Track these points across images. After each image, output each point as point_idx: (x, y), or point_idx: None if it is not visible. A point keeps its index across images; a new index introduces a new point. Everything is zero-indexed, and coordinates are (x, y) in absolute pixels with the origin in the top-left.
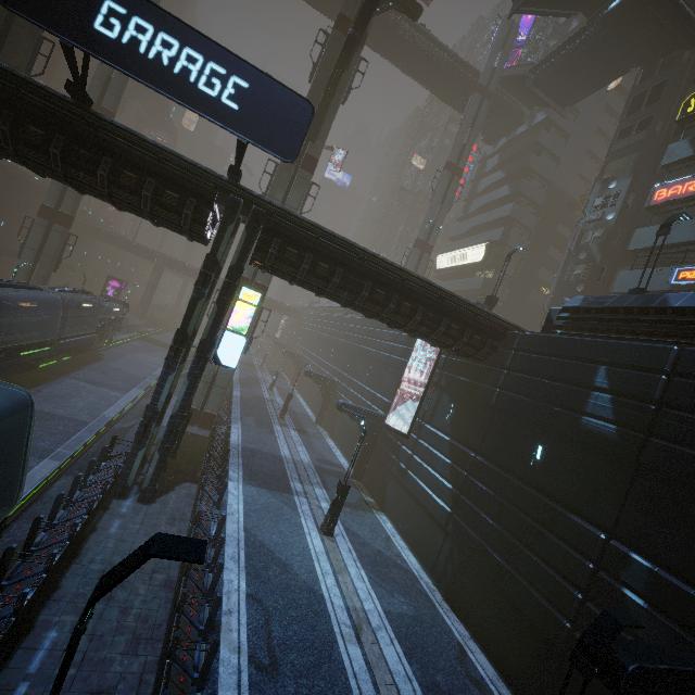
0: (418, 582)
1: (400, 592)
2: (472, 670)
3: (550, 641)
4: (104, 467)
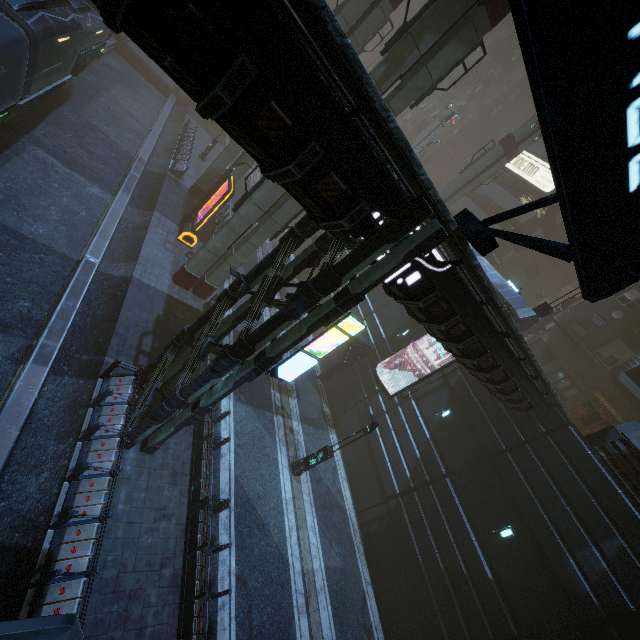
0: (348, 524)
1: (336, 540)
2: (367, 619)
3: (429, 638)
4: (105, 402)
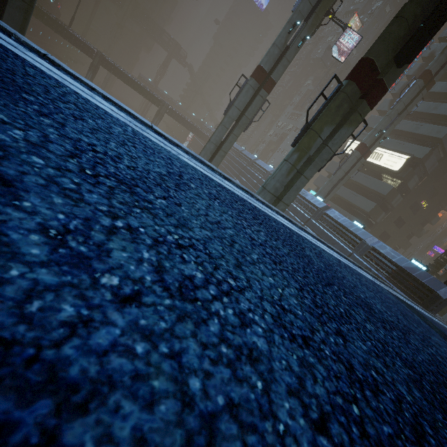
0: None
1: None
2: None
3: None
4: None
